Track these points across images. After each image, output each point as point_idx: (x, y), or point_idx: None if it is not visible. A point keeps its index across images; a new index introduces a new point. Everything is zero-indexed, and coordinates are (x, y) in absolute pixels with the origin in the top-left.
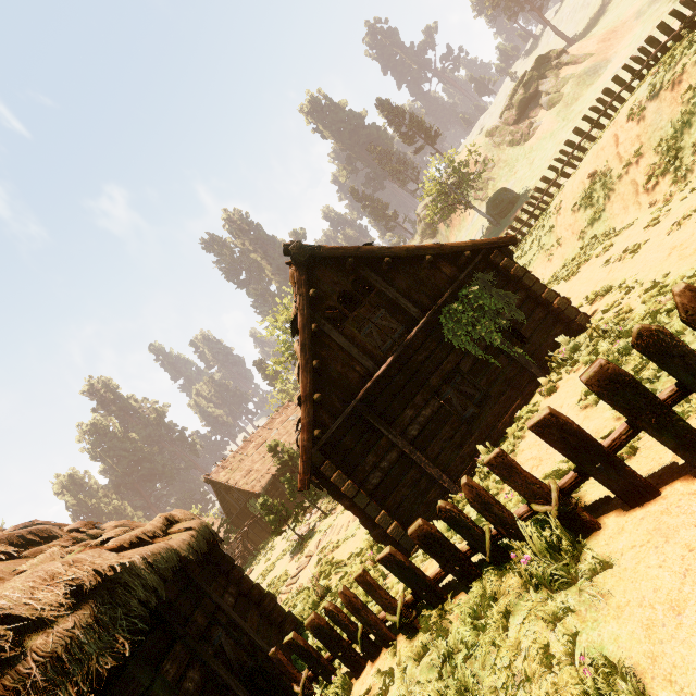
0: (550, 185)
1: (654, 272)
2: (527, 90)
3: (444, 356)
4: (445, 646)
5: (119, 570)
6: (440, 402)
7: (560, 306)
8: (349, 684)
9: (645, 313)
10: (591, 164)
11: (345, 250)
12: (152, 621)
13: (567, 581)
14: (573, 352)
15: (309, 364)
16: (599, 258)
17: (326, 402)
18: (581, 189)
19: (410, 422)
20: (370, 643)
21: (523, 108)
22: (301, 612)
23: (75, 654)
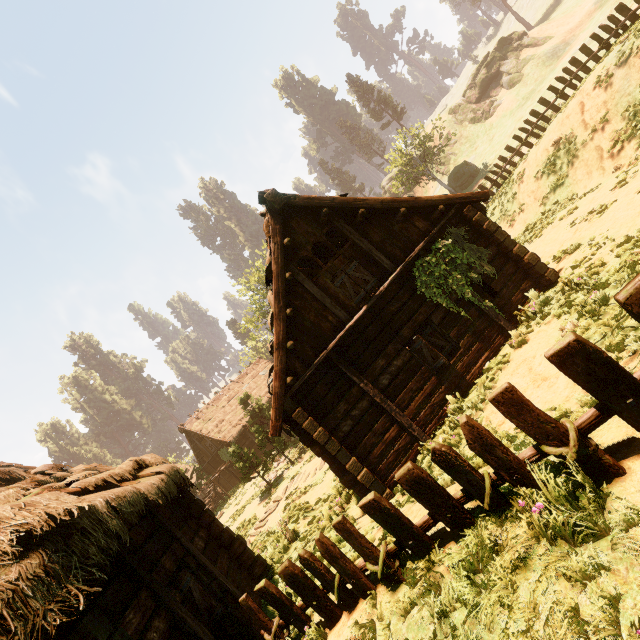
0: (514, 154)
1: (625, 228)
2: (490, 70)
3: (416, 307)
4: (438, 602)
5: (76, 514)
6: (411, 353)
7: (531, 261)
8: (323, 634)
9: (620, 266)
10: (555, 132)
11: (320, 200)
12: (116, 567)
13: (594, 533)
14: (543, 306)
15: (282, 312)
16: (563, 220)
17: (299, 351)
18: (544, 157)
19: (381, 372)
20: (347, 593)
21: (485, 87)
22: (271, 556)
23: (18, 609)
